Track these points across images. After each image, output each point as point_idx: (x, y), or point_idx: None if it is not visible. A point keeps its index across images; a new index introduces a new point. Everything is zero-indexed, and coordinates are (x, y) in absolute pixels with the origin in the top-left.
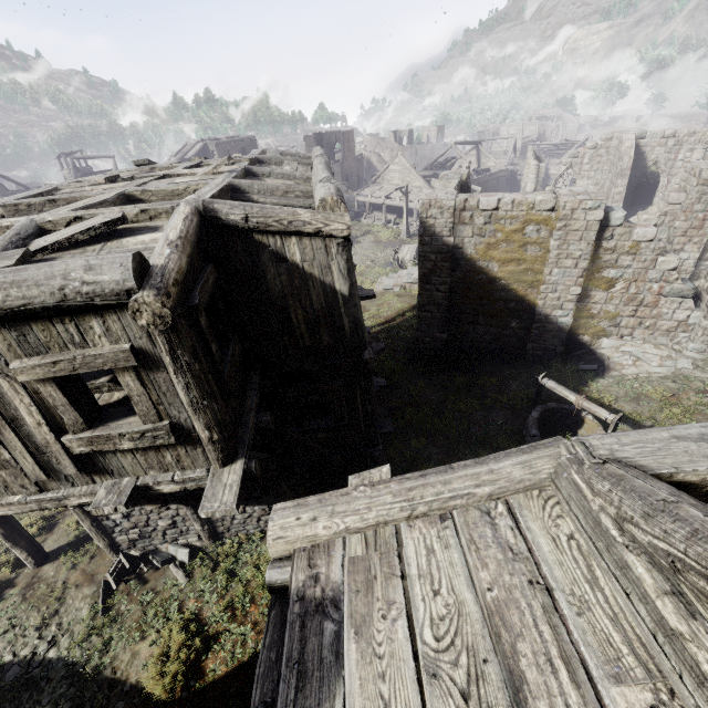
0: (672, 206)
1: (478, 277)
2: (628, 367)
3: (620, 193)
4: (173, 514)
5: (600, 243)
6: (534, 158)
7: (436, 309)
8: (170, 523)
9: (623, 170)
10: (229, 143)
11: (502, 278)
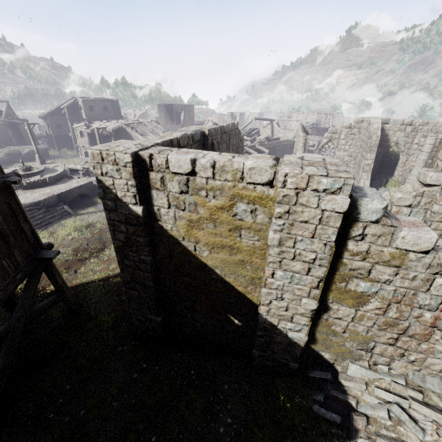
0: (429, 186)
1: (186, 259)
2: (387, 433)
3: (369, 164)
4: None
5: (344, 244)
6: (303, 131)
7: (142, 288)
8: None
9: (371, 147)
10: (94, 101)
11: (214, 266)
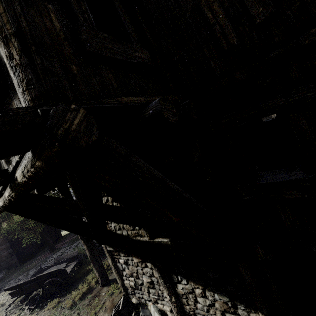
0: None
1: None
2: None
3: None
4: (150, 273)
5: None
6: None
7: None
8: (150, 282)
9: None
10: None
11: None
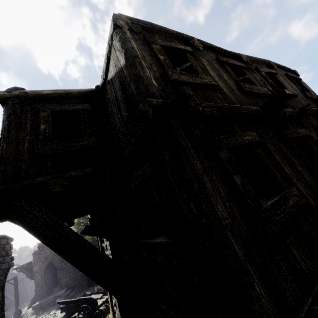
0: None
1: None
2: None
3: None
4: None
5: None
6: None
7: None
8: None
9: None
10: None
11: None
